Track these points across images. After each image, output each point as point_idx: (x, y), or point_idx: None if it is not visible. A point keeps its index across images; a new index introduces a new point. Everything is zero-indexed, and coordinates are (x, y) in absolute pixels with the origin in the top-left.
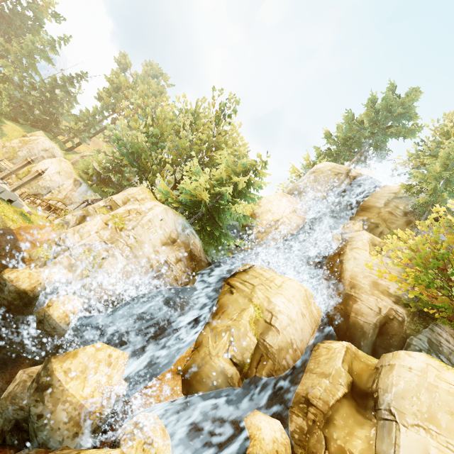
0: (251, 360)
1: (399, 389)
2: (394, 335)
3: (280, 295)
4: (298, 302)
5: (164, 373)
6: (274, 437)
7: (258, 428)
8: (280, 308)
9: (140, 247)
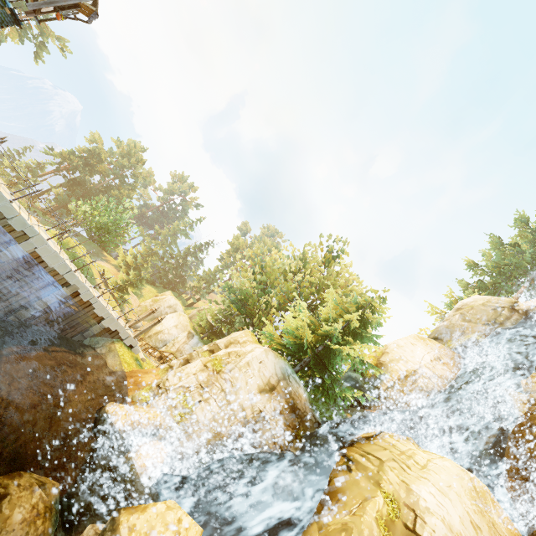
0: None
1: None
2: None
3: (425, 480)
4: (460, 498)
5: None
6: None
7: None
8: (427, 503)
9: (234, 392)
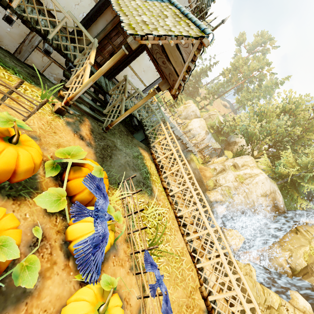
0: (300, 271)
1: None
2: None
3: None
4: None
5: (252, 251)
6: (304, 306)
7: (296, 298)
8: None
9: (250, 194)
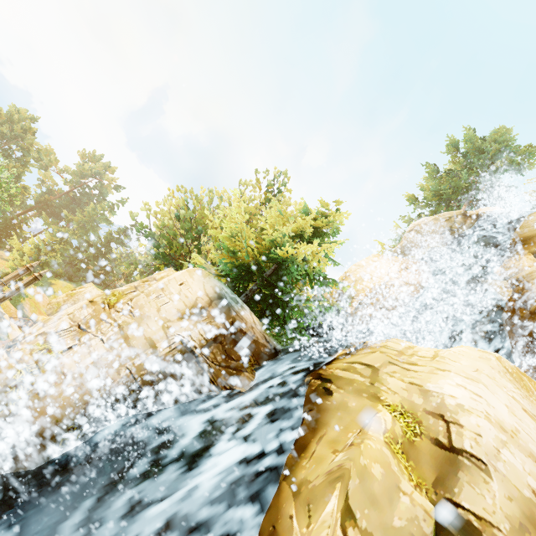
0: None
1: None
2: None
3: (443, 372)
4: (497, 383)
5: None
6: None
7: None
8: (458, 399)
9: (137, 323)
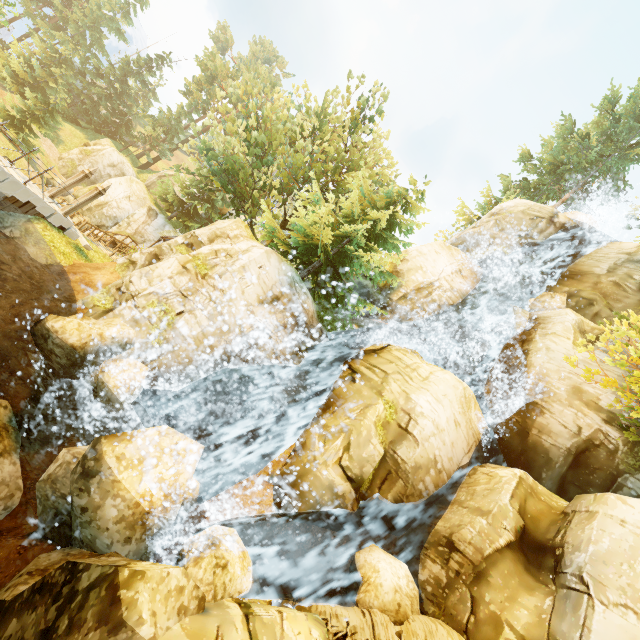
0: (373, 477)
1: (599, 549)
2: (597, 470)
3: (425, 391)
4: (451, 404)
5: (251, 478)
6: (396, 585)
7: (375, 570)
8: (423, 409)
9: (228, 303)
